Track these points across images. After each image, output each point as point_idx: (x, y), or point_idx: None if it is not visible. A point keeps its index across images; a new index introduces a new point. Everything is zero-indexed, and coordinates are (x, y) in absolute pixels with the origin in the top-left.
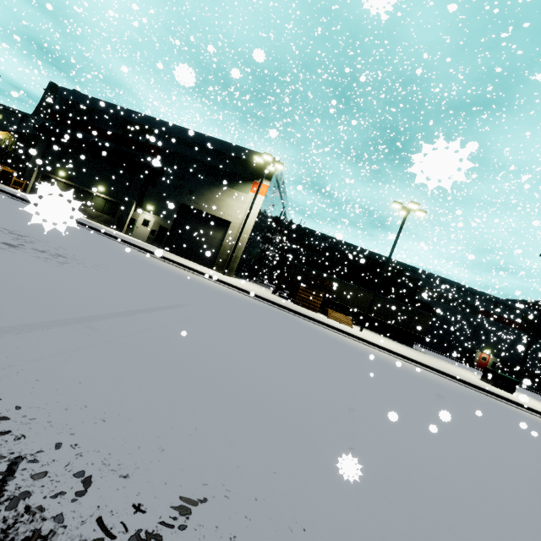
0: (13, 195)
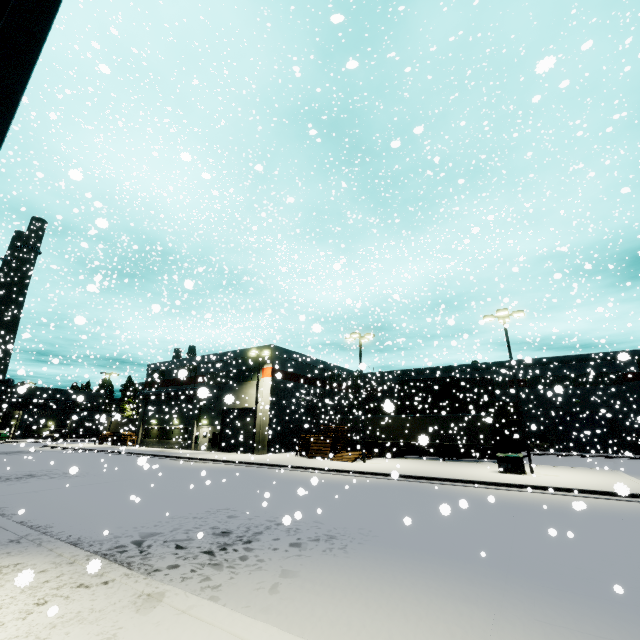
0: (115, 452)
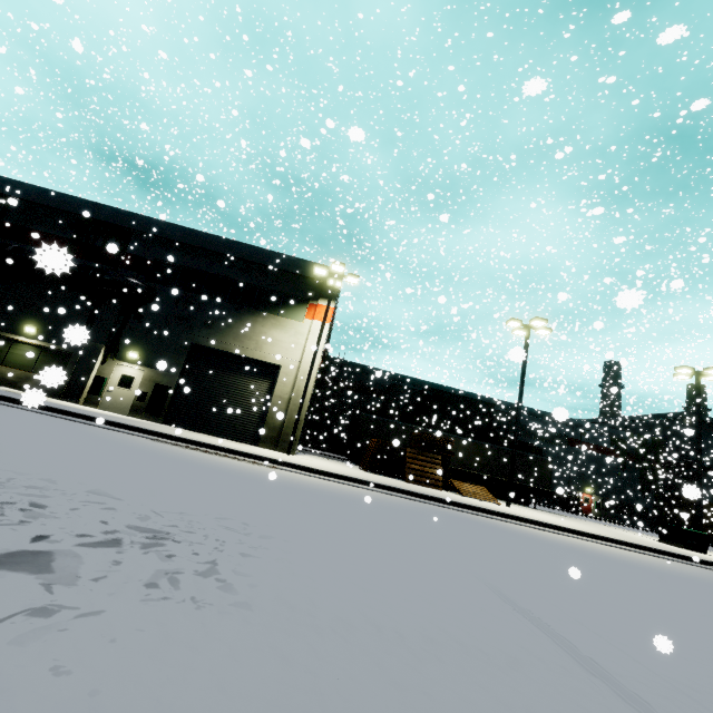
0: None
